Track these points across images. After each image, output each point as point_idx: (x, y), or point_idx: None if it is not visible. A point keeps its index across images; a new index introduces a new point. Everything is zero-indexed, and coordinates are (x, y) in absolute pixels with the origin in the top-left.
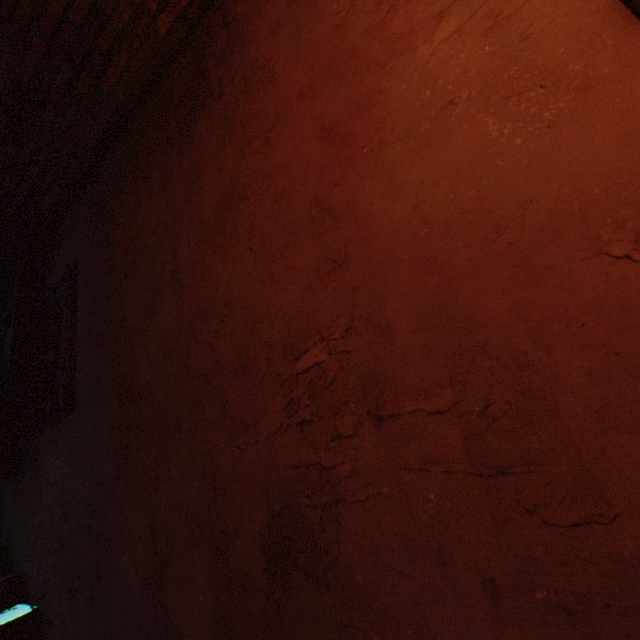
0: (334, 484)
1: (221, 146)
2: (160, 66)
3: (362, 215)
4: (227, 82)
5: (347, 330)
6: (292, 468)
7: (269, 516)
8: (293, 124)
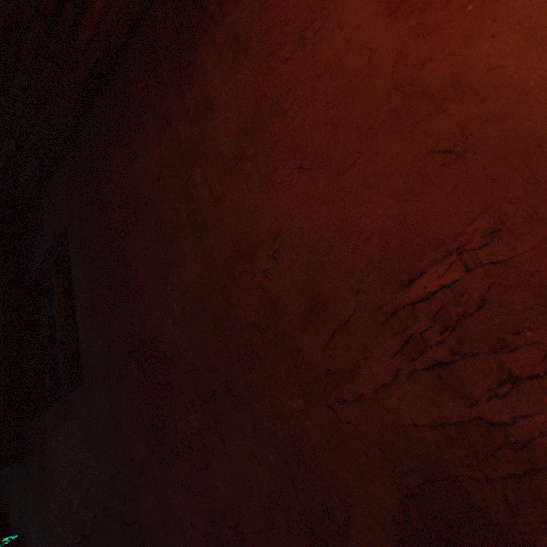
0: (519, 446)
1: (234, 67)
2: (139, 12)
3: (484, 85)
4: (230, 0)
5: (492, 234)
6: (430, 428)
7: (401, 495)
8: (338, 13)
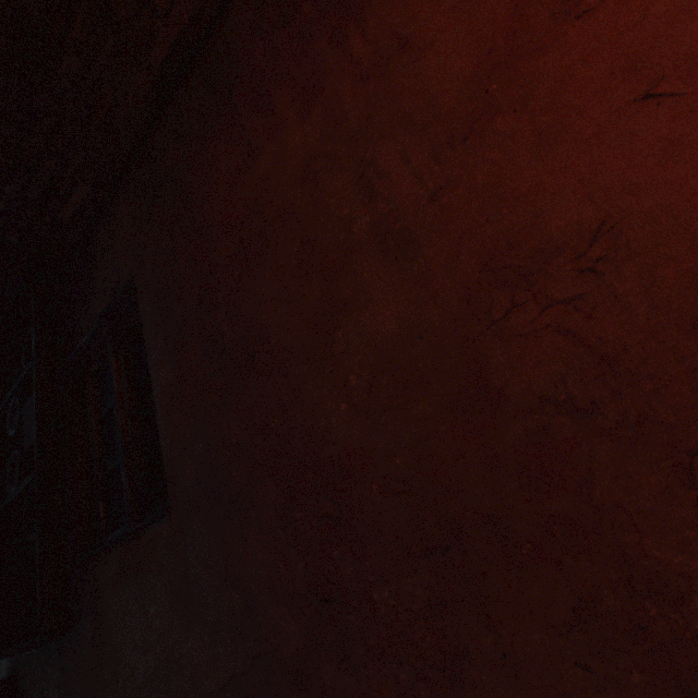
0: None
1: None
2: None
3: None
4: None
5: None
6: None
7: None
8: None
